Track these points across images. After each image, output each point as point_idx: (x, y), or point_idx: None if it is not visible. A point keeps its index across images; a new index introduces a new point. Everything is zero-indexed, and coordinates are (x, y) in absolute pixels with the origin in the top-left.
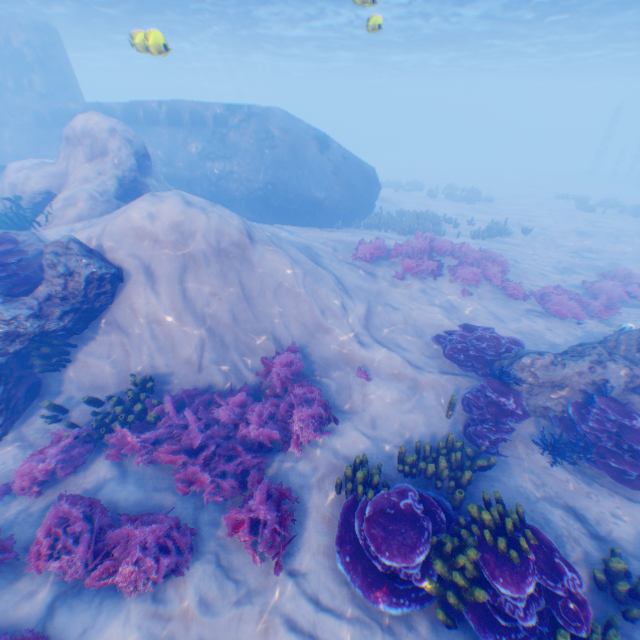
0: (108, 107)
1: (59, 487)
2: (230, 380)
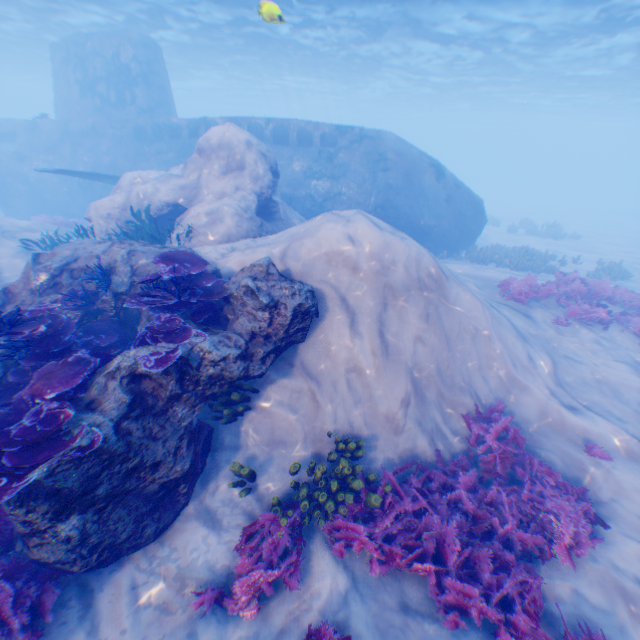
0: (212, 122)
1: (279, 598)
2: (435, 448)
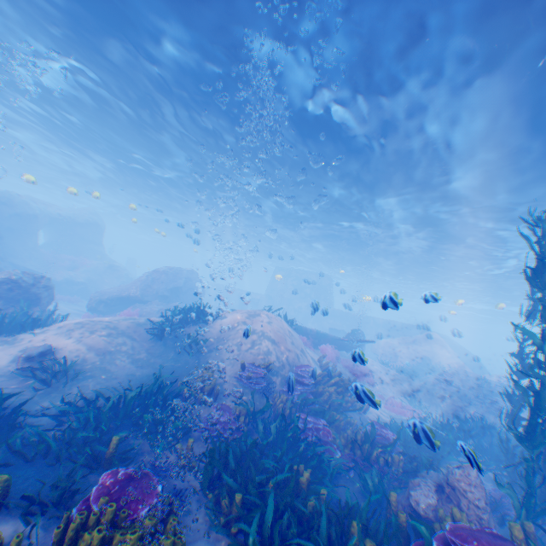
0: (374, 318)
1: None
2: None
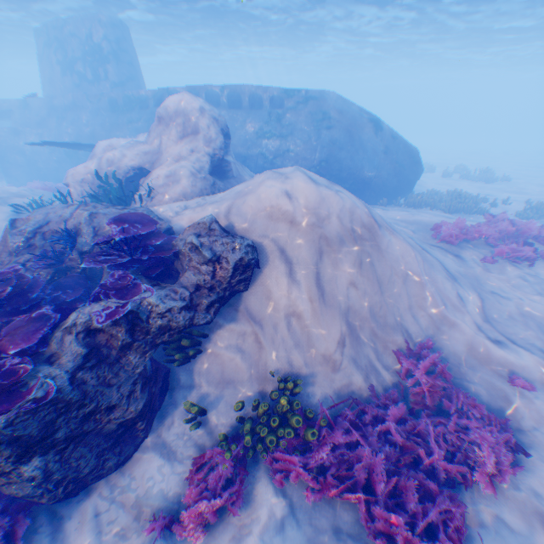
0: (174, 92)
1: (223, 524)
2: (369, 382)
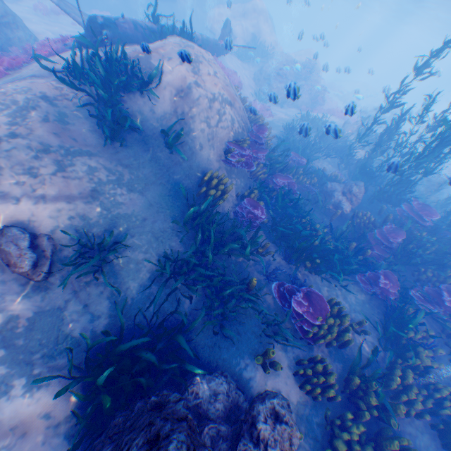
0: None
1: None
2: None
